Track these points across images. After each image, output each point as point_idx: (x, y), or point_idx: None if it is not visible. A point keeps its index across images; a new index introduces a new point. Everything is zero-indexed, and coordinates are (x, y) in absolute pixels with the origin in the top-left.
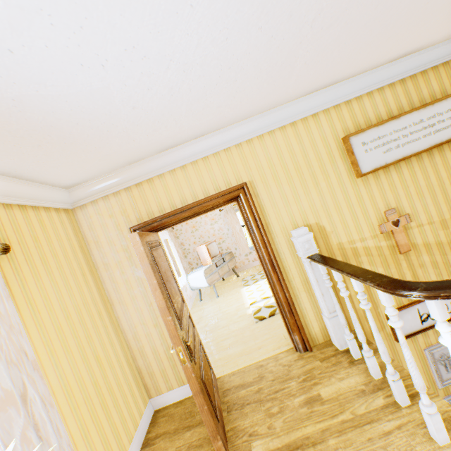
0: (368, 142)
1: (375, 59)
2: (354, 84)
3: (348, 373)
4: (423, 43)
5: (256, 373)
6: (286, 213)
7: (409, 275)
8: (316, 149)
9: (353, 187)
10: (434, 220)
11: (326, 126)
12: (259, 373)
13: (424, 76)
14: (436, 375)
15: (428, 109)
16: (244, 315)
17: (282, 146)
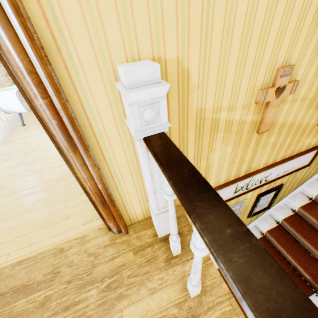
0: None
1: None
2: None
3: (162, 282)
4: None
5: (51, 264)
6: (113, 5)
7: (250, 155)
8: None
9: None
10: (309, 96)
11: None
12: (55, 265)
13: None
14: None
15: None
16: None
17: None
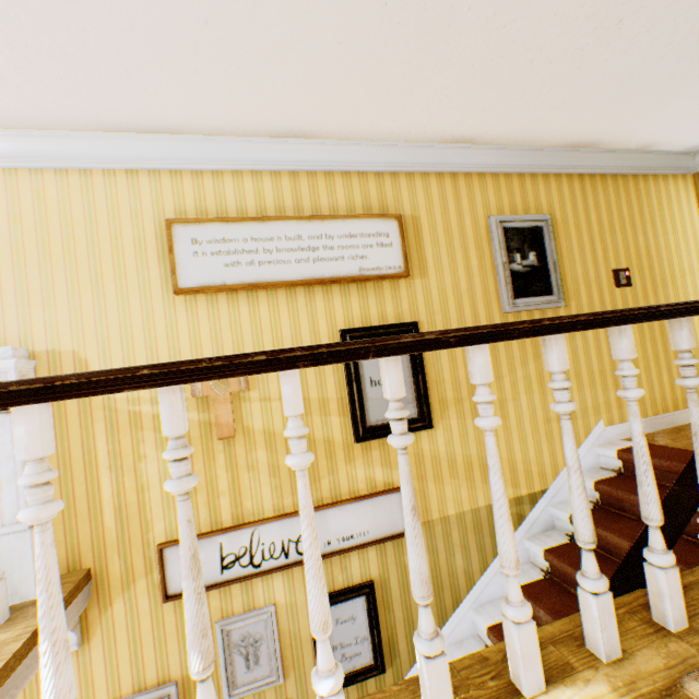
0: (205, 242)
1: (224, 115)
2: (209, 149)
3: None
4: (312, 125)
5: None
6: (17, 319)
7: (227, 480)
8: (117, 227)
9: (167, 307)
10: None
11: (149, 196)
12: None
13: (330, 180)
14: (226, 675)
15: (315, 224)
16: None
17: (53, 201)
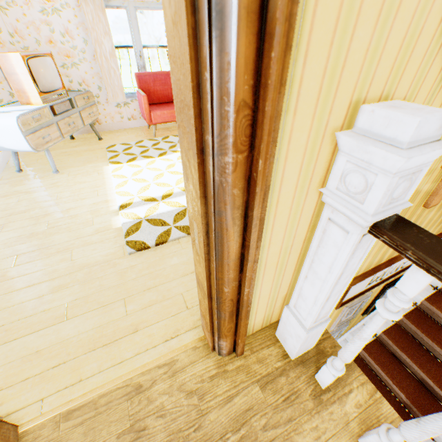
0: None
1: None
2: None
3: (319, 434)
4: None
5: (127, 415)
6: (379, 5)
7: None
8: None
9: None
10: None
11: None
12: (134, 416)
13: None
14: (337, 323)
15: None
16: (106, 229)
17: None
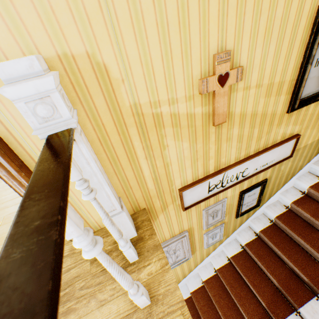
0: None
1: None
2: None
3: (114, 292)
4: None
5: None
6: None
7: (214, 150)
8: None
9: None
10: (264, 82)
11: None
12: None
13: None
14: (205, 224)
15: None
16: None
17: None
